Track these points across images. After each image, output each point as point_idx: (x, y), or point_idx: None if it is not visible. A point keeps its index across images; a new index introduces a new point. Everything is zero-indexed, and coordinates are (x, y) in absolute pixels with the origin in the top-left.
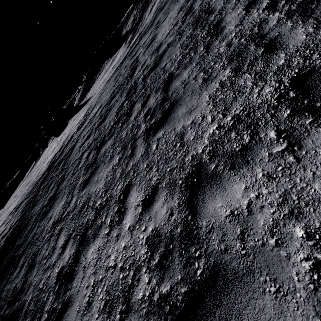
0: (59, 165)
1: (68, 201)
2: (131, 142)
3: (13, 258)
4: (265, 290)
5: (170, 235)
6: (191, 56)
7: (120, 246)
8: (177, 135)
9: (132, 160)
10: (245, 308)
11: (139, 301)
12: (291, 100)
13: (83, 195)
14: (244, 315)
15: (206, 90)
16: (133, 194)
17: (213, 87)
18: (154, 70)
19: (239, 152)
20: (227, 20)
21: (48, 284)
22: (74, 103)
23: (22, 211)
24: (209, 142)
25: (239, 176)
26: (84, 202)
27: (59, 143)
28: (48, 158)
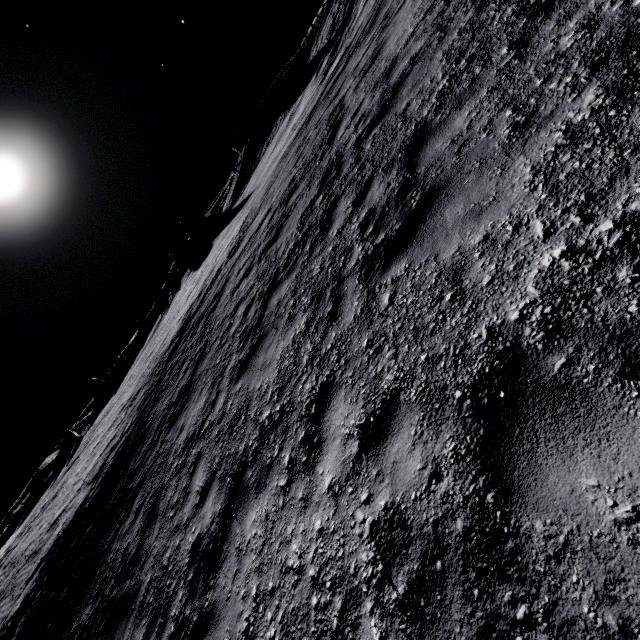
0: (197, 326)
1: (211, 401)
2: (331, 286)
3: (125, 492)
4: None
5: (435, 533)
6: (475, 75)
7: (310, 525)
8: (445, 271)
9: (334, 328)
10: None
11: None
12: None
13: (236, 393)
14: None
15: (523, 154)
16: (339, 408)
17: (546, 143)
18: (381, 122)
19: None
20: None
21: (176, 561)
22: (223, 205)
23: (140, 407)
24: (542, 293)
25: None
26: (239, 407)
27: (198, 283)
28: (181, 312)
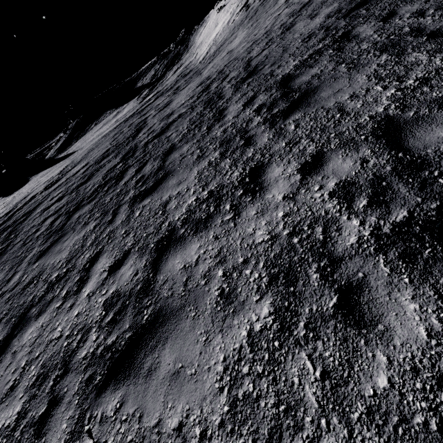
0: (1, 233)
1: (6, 279)
2: (114, 208)
3: None
4: (188, 316)
5: (130, 293)
6: (195, 133)
7: (72, 315)
8: (162, 203)
9: (110, 227)
10: (171, 333)
11: (80, 359)
12: (246, 183)
13: (33, 269)
14: (169, 338)
15: (197, 166)
16: (102, 261)
17: (203, 165)
18: (159, 137)
19: (204, 219)
20: (230, 110)
21: None
22: (47, 153)
23: None
24: (186, 211)
25: (198, 238)
26: (33, 277)
27: (9, 204)
28: None
